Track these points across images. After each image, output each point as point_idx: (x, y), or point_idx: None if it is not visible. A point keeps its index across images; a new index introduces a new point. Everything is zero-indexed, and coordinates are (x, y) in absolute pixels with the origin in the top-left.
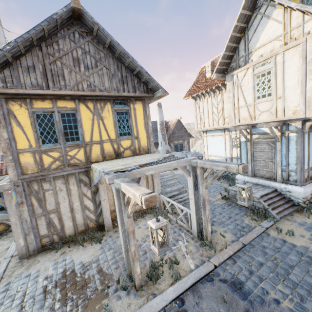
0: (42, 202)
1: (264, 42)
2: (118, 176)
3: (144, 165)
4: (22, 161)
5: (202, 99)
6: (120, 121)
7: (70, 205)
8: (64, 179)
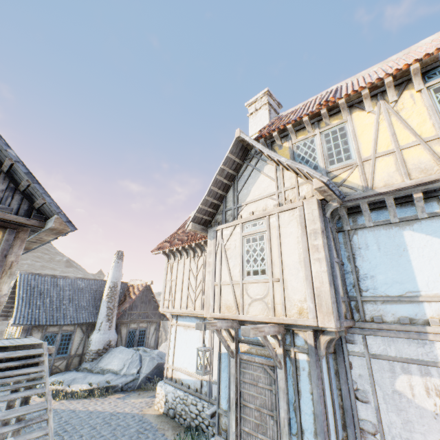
0: None
1: (256, 197)
2: None
3: None
4: None
5: (177, 258)
6: None
7: None
8: None
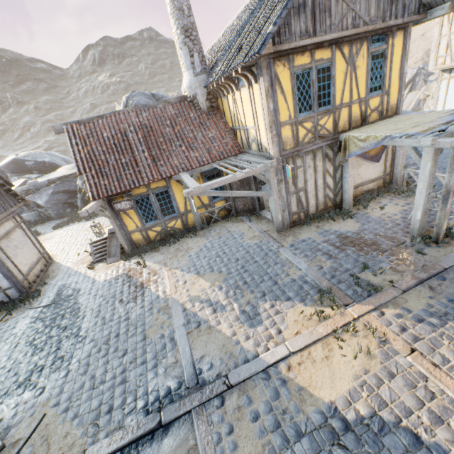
0: (295, 180)
1: None
2: (439, 137)
3: (446, 125)
4: (283, 136)
5: None
6: (372, 70)
7: (315, 183)
8: (312, 155)
